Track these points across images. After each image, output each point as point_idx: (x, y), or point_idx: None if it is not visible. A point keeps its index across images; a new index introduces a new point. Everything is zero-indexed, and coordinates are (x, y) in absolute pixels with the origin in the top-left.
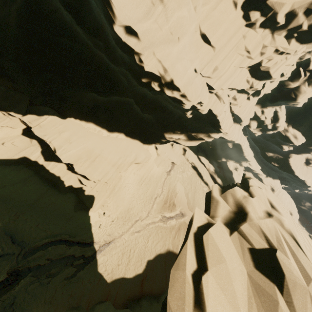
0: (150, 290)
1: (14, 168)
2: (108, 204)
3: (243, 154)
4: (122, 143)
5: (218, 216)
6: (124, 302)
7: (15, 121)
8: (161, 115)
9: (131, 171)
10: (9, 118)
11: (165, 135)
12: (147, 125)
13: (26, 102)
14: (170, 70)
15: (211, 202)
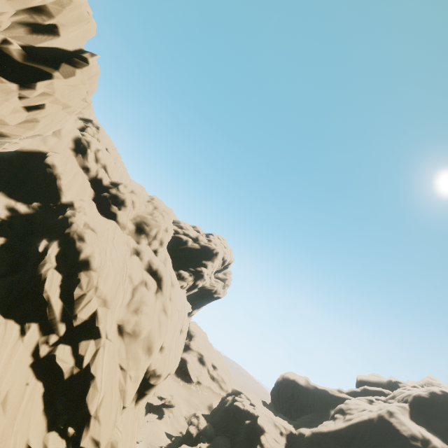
0: None
1: None
2: None
3: None
4: None
5: None
6: None
7: None
8: None
9: None
10: None
11: None
12: None
13: None
14: None
15: None
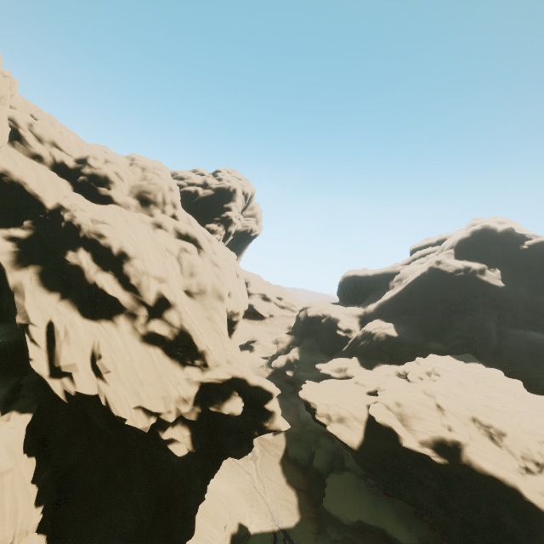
0: (305, 485)
1: None
2: (239, 514)
3: None
4: None
5: (328, 422)
6: (312, 506)
7: None
8: None
9: None
10: None
11: None
12: None
13: None
14: None
15: (323, 422)
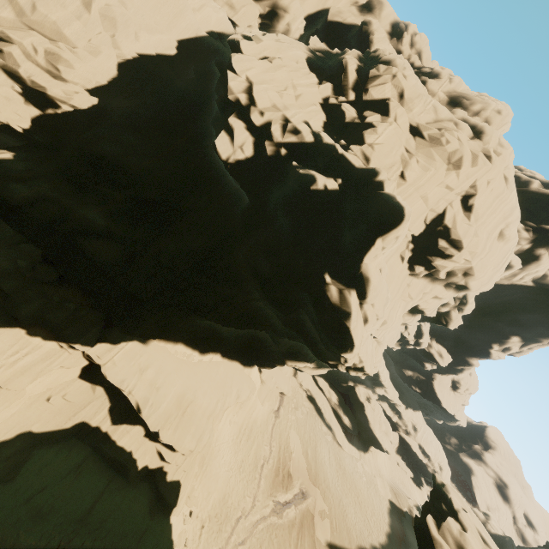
0: None
1: (63, 446)
2: (195, 490)
3: (380, 378)
4: (218, 371)
5: None
6: None
7: (76, 356)
8: (294, 344)
9: (226, 419)
10: (69, 352)
11: (286, 362)
12: (261, 343)
13: (100, 324)
14: (366, 362)
15: (435, 547)
